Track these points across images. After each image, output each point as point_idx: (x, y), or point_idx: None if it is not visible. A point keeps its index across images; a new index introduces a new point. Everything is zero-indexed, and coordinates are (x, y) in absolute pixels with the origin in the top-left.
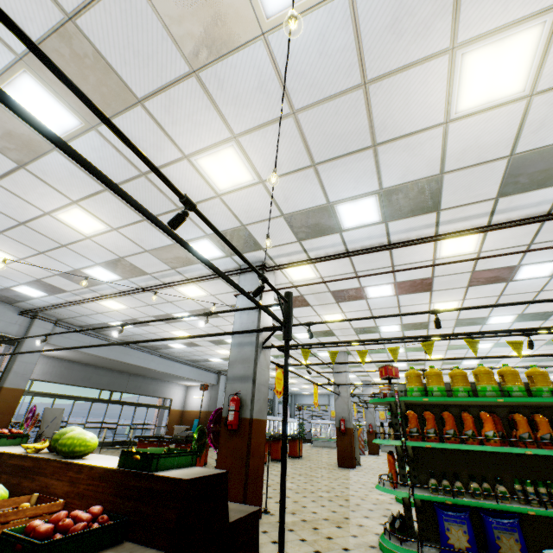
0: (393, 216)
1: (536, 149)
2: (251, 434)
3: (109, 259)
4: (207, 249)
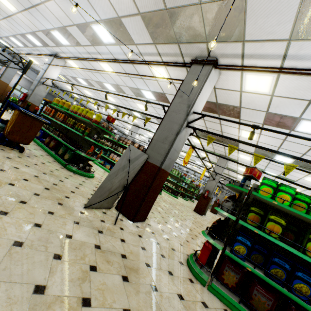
0: (72, 43)
1: (78, 24)
2: (26, 104)
3: (12, 35)
4: (35, 40)
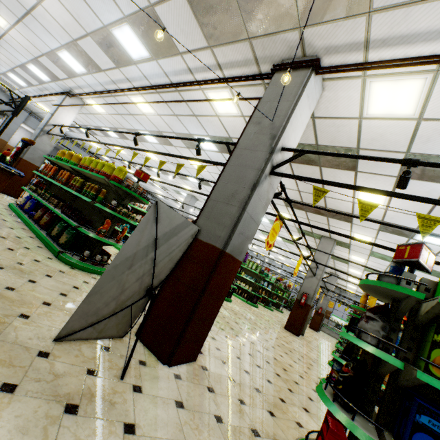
0: (89, 69)
1: (93, 32)
2: (19, 164)
3: (10, 68)
4: (39, 72)
